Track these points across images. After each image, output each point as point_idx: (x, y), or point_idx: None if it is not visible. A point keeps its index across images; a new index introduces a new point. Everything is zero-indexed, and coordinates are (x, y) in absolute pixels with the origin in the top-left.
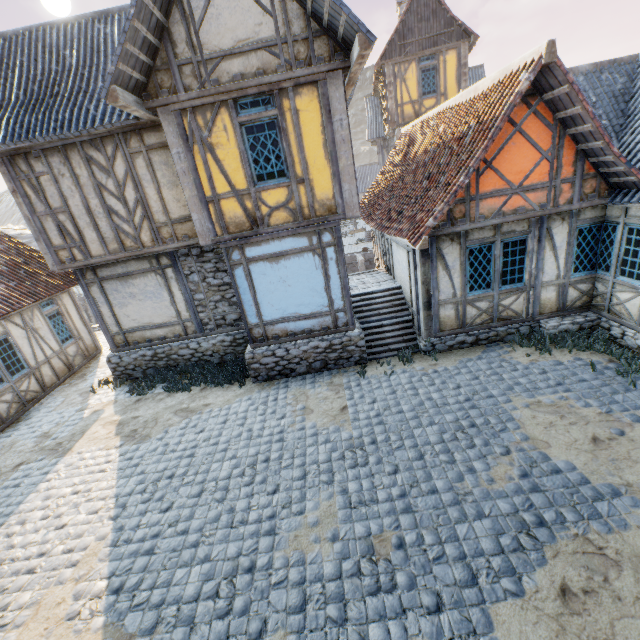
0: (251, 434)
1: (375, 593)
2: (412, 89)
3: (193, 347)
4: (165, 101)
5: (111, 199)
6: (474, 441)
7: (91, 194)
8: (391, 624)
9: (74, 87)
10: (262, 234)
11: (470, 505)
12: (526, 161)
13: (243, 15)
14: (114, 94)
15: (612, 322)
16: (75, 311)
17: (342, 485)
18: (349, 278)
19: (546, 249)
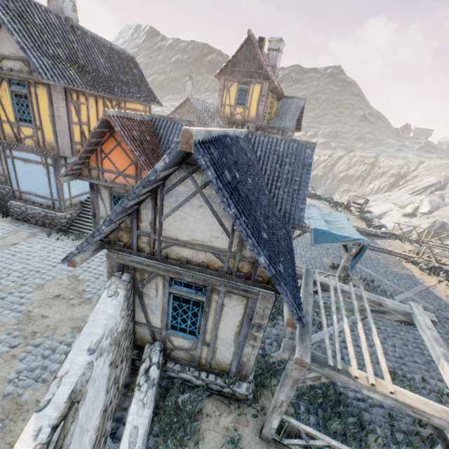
0: None
1: None
2: (232, 98)
3: (7, 190)
4: None
5: None
6: (25, 276)
7: None
8: None
9: None
10: (20, 147)
11: None
12: (125, 161)
13: (14, 43)
14: None
15: None
16: None
17: None
18: None
19: None
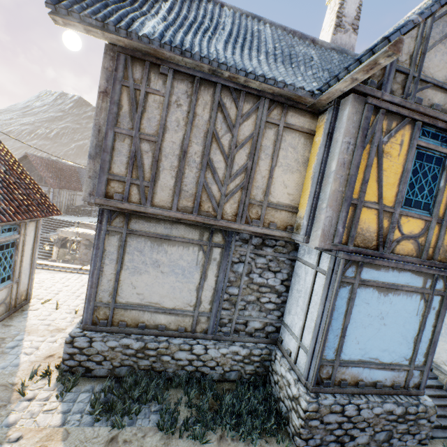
0: None
1: None
2: None
3: (197, 351)
4: (369, 90)
5: (216, 153)
6: None
7: (197, 138)
8: None
9: (226, 42)
10: (385, 258)
11: None
12: None
13: None
14: (398, 44)
15: None
16: (30, 245)
17: None
18: None
19: None
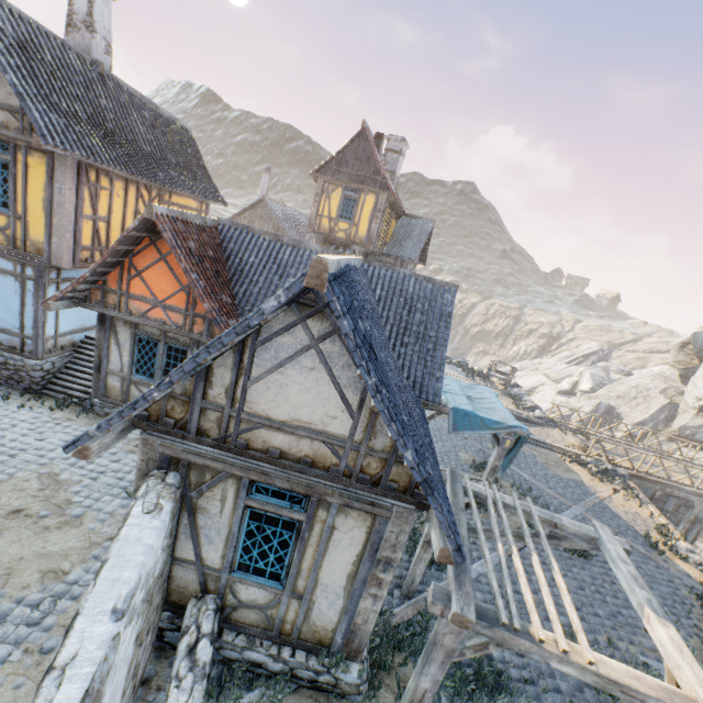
0: None
1: None
2: (334, 208)
3: None
4: None
5: None
6: None
7: None
8: None
9: None
10: None
11: None
12: (170, 285)
13: (1, 82)
14: None
15: None
16: None
17: None
18: None
19: None
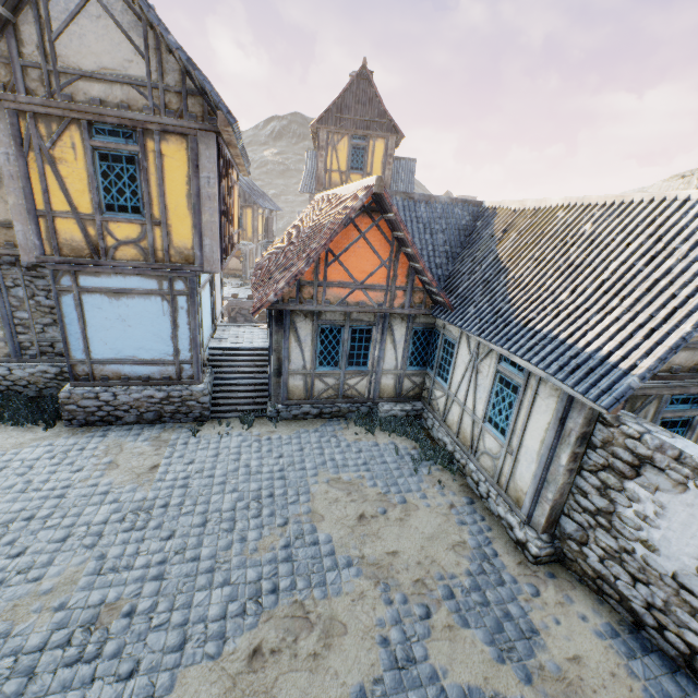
0: (28, 486)
1: (72, 664)
2: (342, 160)
3: (1, 373)
4: None
5: None
6: (263, 511)
7: None
8: (71, 695)
9: None
10: (104, 265)
11: (222, 573)
12: (369, 264)
13: (112, 46)
14: None
15: (430, 414)
16: None
17: (104, 550)
18: (227, 328)
19: (388, 341)
